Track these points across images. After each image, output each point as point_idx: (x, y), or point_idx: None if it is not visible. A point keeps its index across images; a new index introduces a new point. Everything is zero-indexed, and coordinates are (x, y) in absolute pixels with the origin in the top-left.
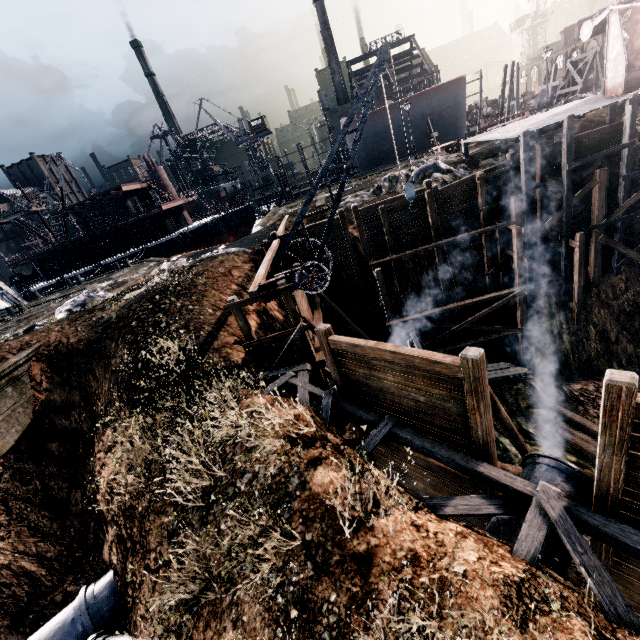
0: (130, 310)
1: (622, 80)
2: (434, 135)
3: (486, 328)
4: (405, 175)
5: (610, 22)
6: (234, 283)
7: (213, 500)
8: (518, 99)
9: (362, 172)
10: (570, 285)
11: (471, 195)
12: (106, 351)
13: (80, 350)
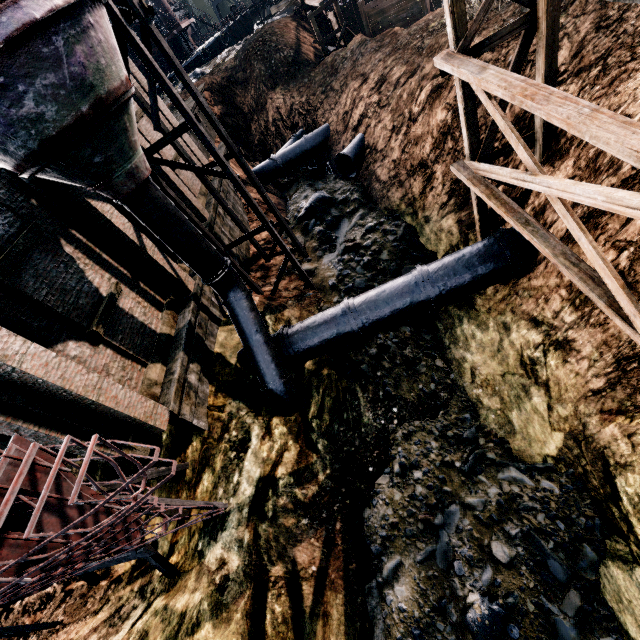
0: (248, 49)
1: None
2: None
3: None
4: None
5: None
6: (292, 30)
7: (337, 68)
8: None
9: None
10: None
11: None
12: (240, 80)
13: (225, 84)
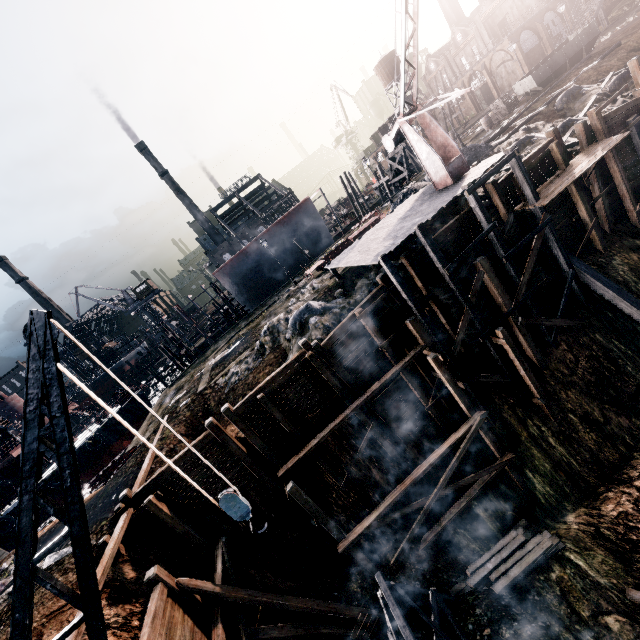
0: None
1: (445, 172)
2: (305, 252)
3: (464, 483)
4: (285, 320)
5: (405, 131)
6: None
7: None
8: (363, 197)
9: (253, 306)
10: (520, 380)
11: (361, 334)
12: None
13: None
